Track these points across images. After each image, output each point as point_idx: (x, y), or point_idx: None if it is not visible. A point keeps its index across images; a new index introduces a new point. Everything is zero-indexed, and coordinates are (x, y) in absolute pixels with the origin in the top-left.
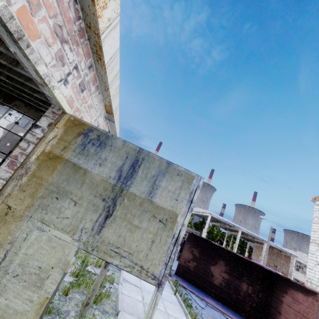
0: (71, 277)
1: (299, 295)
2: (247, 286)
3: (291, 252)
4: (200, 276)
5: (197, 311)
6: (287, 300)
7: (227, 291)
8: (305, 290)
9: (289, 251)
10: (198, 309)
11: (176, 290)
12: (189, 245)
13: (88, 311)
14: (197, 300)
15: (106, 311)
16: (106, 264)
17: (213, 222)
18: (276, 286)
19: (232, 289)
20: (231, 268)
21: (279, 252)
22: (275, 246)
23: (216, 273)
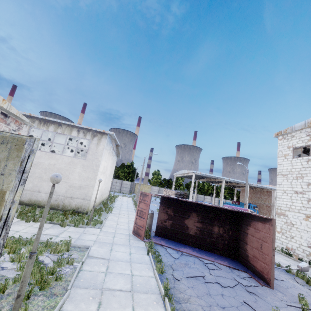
0: (19, 272)
1: (259, 224)
2: (219, 228)
3: (271, 187)
4: (177, 231)
5: (163, 264)
6: (251, 231)
7: (202, 237)
8: (263, 219)
9: (269, 187)
10: (163, 263)
11: (149, 250)
12: (163, 207)
13: (29, 300)
14: (172, 253)
15: (54, 293)
16: (31, 254)
17: (200, 179)
18: (242, 222)
19: (206, 234)
20: (203, 217)
21: (261, 190)
22: (256, 186)
23: (190, 225)
